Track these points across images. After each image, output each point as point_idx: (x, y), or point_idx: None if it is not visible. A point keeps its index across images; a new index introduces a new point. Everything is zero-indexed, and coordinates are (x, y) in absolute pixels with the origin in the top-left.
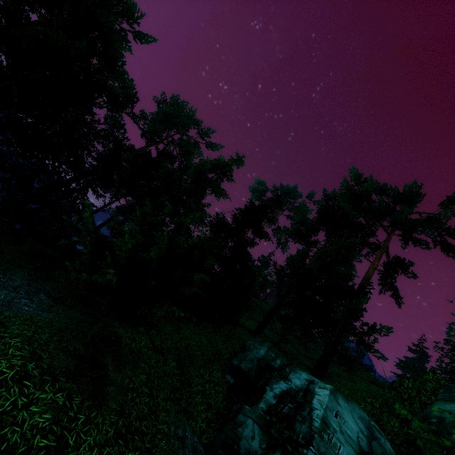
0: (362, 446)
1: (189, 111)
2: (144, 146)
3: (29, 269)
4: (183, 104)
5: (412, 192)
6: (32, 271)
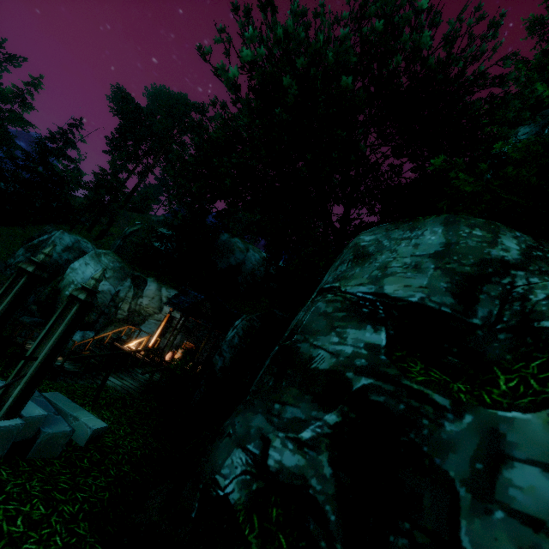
0: (69, 246)
1: None
2: None
3: None
4: None
5: (172, 106)
6: None
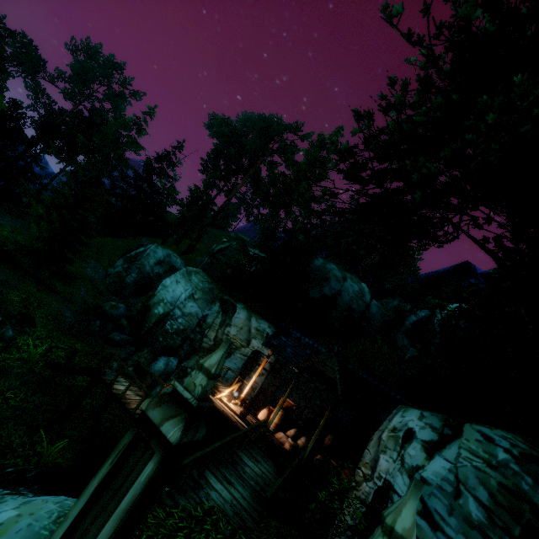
0: (161, 259)
1: (103, 60)
2: (72, 107)
3: (11, 216)
4: (96, 49)
5: (267, 126)
6: (12, 217)
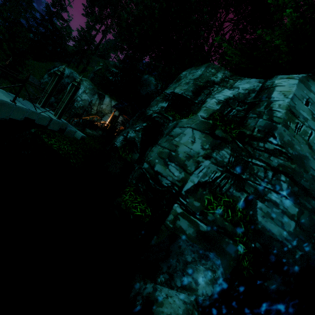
0: (68, 75)
1: None
2: None
3: None
4: None
5: None
6: None
